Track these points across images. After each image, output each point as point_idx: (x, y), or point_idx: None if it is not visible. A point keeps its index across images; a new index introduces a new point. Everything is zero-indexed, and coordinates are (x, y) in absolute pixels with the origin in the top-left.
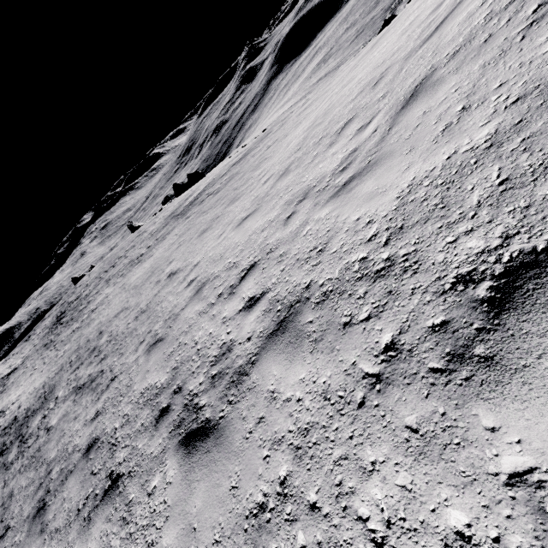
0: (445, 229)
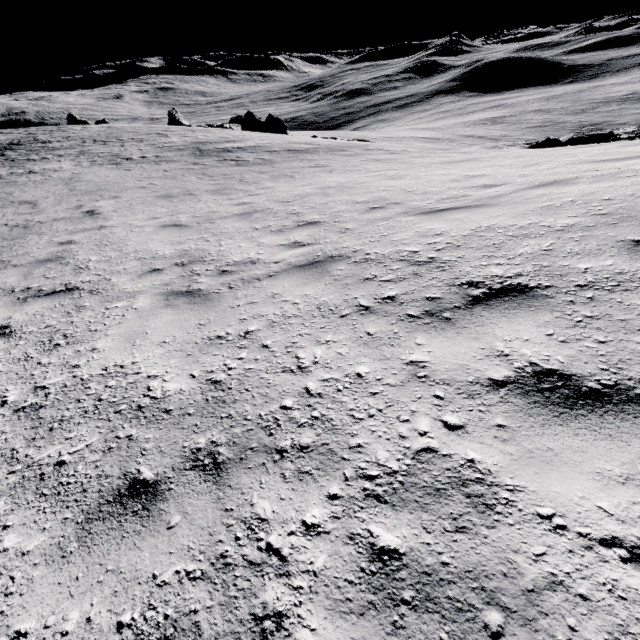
0: (5, 458)
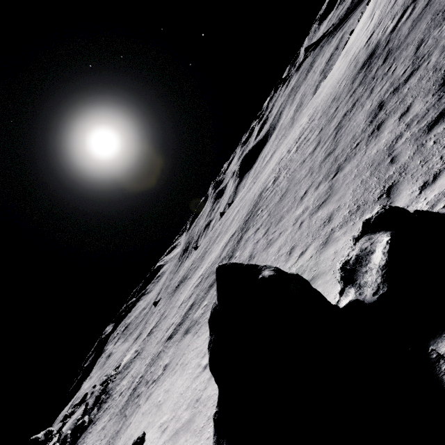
0: None
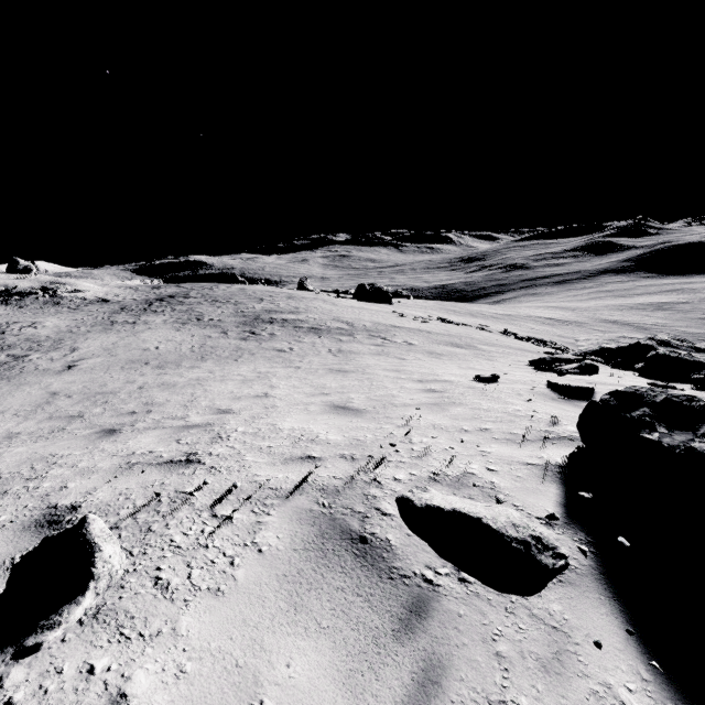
0: None
